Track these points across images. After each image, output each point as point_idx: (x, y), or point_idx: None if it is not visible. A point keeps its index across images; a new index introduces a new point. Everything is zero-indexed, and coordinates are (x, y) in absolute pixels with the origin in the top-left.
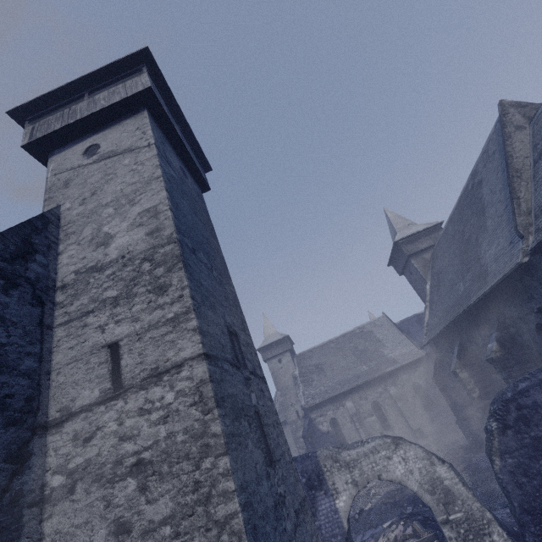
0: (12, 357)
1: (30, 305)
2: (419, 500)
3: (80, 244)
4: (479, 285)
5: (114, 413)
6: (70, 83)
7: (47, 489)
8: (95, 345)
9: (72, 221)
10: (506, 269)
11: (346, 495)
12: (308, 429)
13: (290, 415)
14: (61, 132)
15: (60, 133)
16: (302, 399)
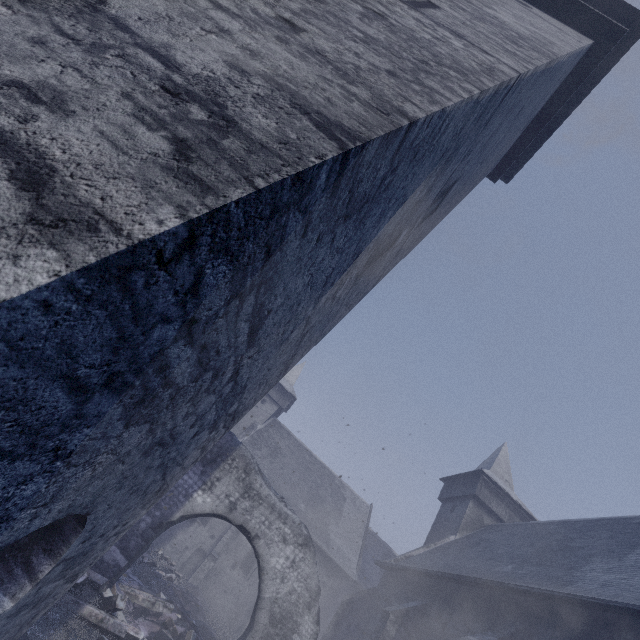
0: None
1: None
2: (209, 634)
3: None
4: (544, 583)
5: None
6: None
7: None
8: None
9: None
10: (617, 599)
11: (213, 502)
12: None
13: None
14: None
15: None
16: None
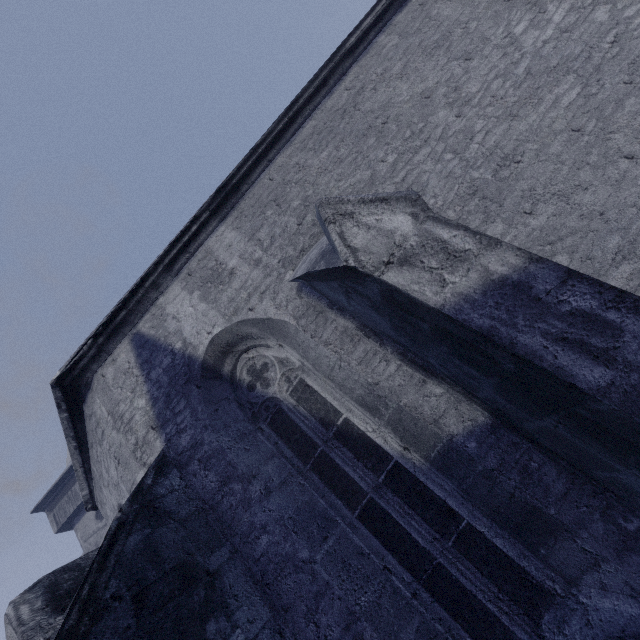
0: None
1: None
2: None
3: None
4: None
5: None
6: (64, 474)
7: None
8: None
9: None
10: None
11: None
12: None
13: None
14: (75, 511)
15: (75, 512)
16: None
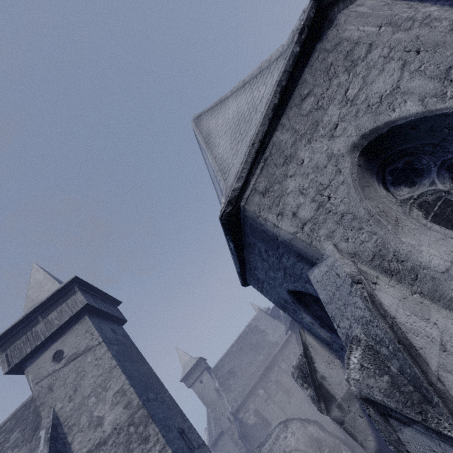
0: None
1: None
2: None
3: (82, 431)
4: None
5: None
6: (27, 314)
7: None
8: None
9: (69, 416)
10: None
11: None
12: (241, 429)
13: (224, 424)
14: (32, 352)
15: (31, 352)
16: (228, 406)
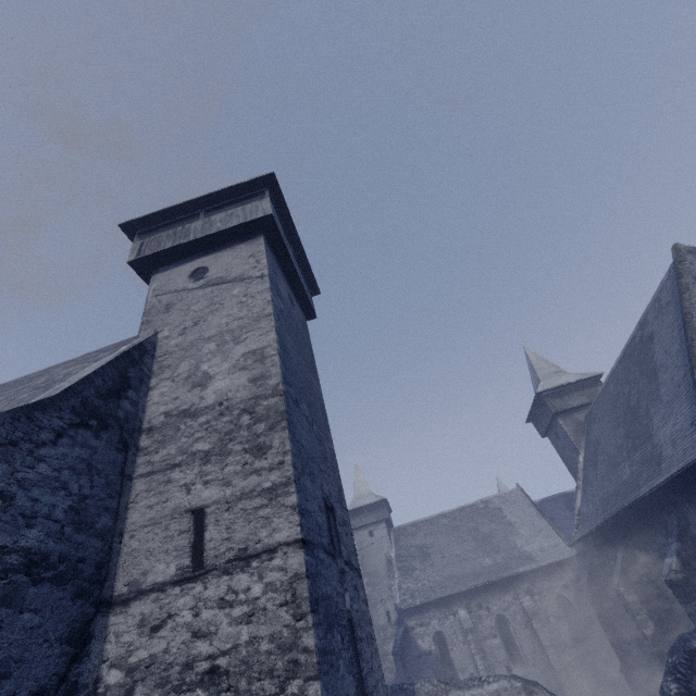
0: (91, 513)
1: (116, 450)
2: None
3: (174, 381)
4: (651, 473)
5: (190, 599)
6: (189, 201)
7: (101, 686)
8: (177, 507)
9: (169, 352)
10: (686, 459)
11: None
12: (402, 643)
13: (378, 616)
14: (171, 251)
15: (169, 252)
16: (397, 595)
